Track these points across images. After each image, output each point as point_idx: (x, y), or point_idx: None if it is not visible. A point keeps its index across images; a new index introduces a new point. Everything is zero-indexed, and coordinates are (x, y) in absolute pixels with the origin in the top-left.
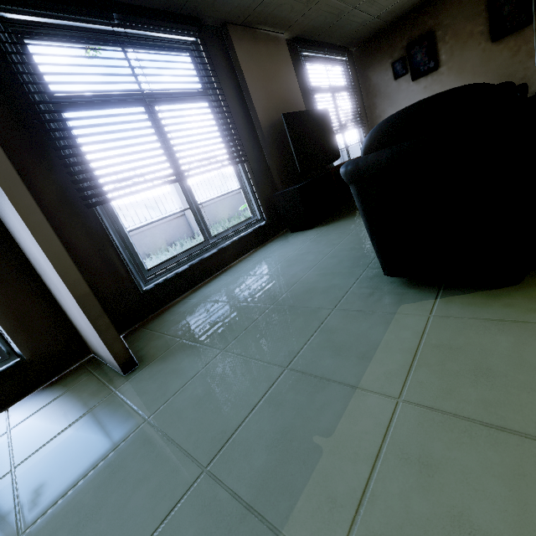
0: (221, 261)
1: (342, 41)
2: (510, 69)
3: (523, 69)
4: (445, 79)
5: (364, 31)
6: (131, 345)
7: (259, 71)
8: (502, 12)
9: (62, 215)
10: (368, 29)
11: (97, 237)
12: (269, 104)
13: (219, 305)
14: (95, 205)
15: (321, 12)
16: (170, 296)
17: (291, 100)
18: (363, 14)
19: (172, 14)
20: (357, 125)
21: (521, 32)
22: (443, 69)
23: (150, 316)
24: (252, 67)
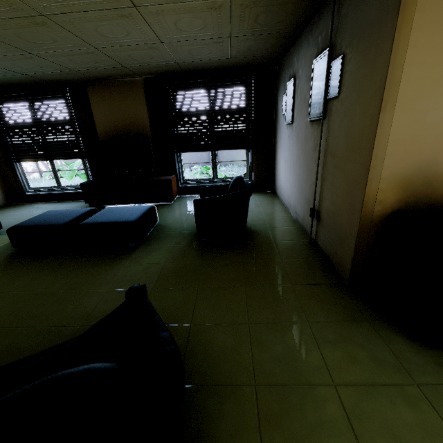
0: (63, 198)
1: (231, 68)
2: (312, 163)
3: (315, 172)
4: (294, 137)
5: (246, 61)
6: (4, 208)
7: (106, 107)
8: (315, 86)
9: (5, 162)
10: (248, 60)
11: (14, 171)
12: (110, 128)
13: (12, 212)
14: (11, 162)
15: (147, 68)
16: (37, 200)
17: (134, 125)
18: (203, 60)
19: (51, 84)
20: (236, 146)
21: (320, 123)
22: (294, 126)
23: (28, 203)
24: (101, 105)
